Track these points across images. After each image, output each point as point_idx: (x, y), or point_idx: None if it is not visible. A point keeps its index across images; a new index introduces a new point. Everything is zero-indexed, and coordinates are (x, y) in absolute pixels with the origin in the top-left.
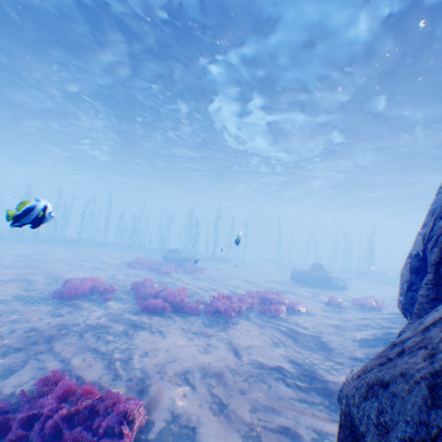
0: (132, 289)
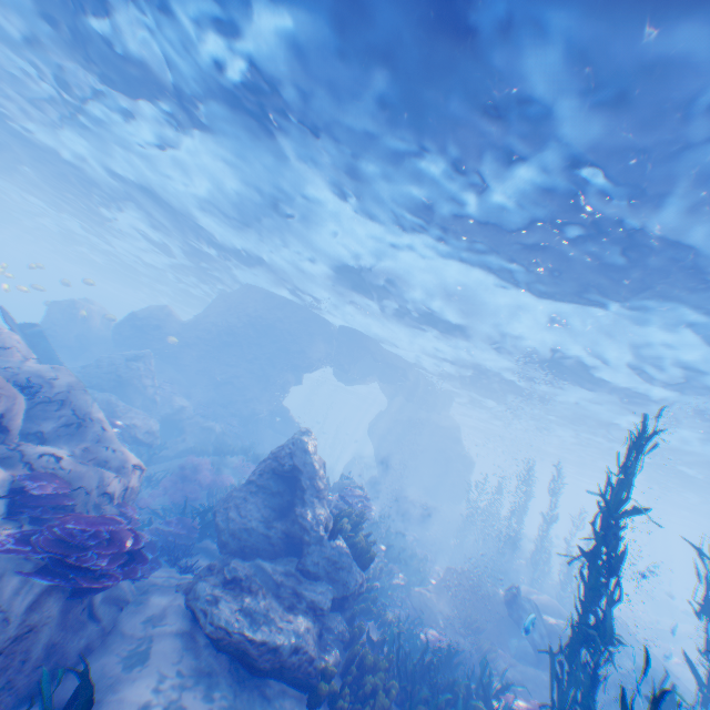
0: None
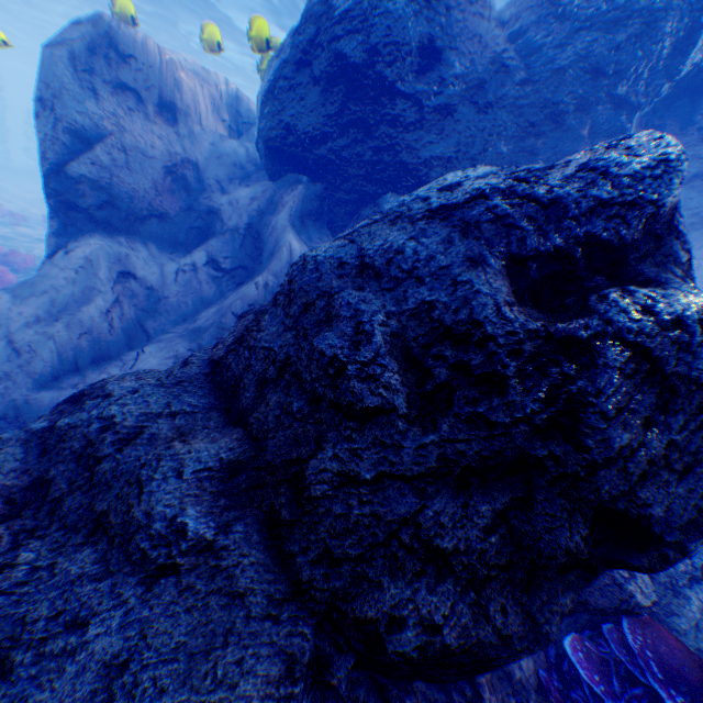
0: (45, 221)
